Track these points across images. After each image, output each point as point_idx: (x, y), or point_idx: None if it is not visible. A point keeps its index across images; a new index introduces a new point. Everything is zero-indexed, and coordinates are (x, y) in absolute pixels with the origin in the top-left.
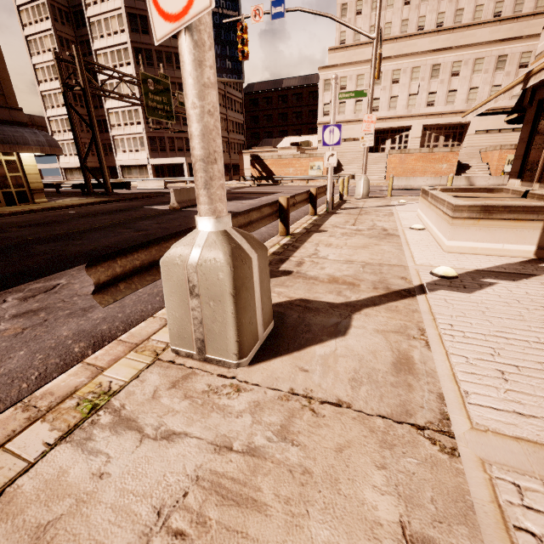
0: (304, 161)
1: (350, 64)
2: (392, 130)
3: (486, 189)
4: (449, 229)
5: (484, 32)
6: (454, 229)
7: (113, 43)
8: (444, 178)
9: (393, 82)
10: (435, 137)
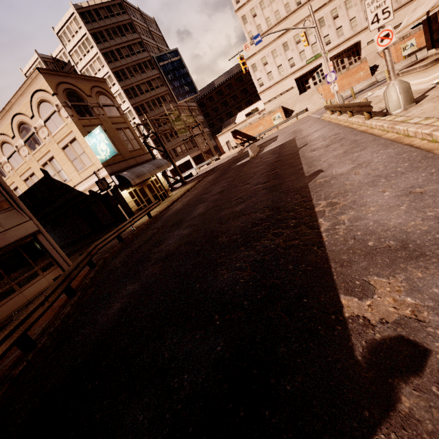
0: (267, 118)
1: (264, 47)
2: (309, 72)
3: (420, 60)
4: (426, 74)
5: None
6: (427, 72)
7: None
8: (372, 78)
9: (296, 43)
10: (341, 61)
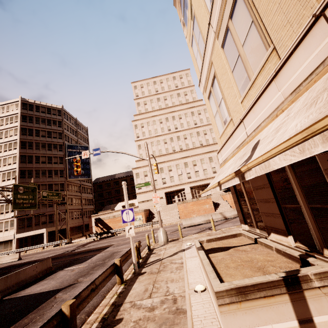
0: None
1: (147, 165)
2: (176, 191)
3: (232, 235)
4: (221, 318)
5: (199, 150)
6: (224, 317)
7: (6, 169)
8: (209, 215)
9: (169, 170)
10: (197, 191)
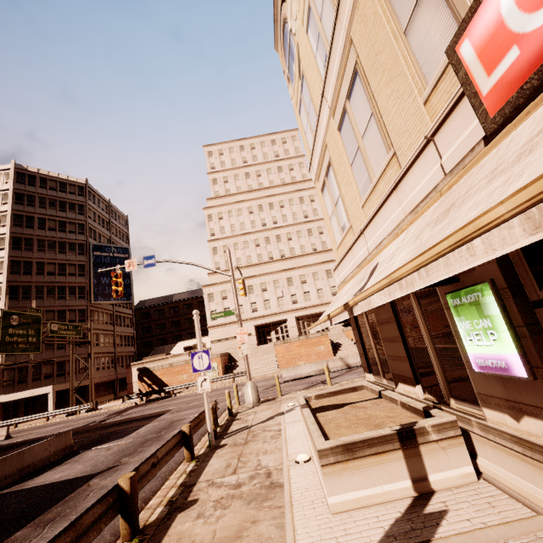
0: None
1: (227, 281)
2: (273, 323)
3: (351, 388)
4: (324, 481)
5: (311, 258)
6: (328, 479)
7: None
8: (324, 362)
9: (262, 290)
10: (307, 324)
